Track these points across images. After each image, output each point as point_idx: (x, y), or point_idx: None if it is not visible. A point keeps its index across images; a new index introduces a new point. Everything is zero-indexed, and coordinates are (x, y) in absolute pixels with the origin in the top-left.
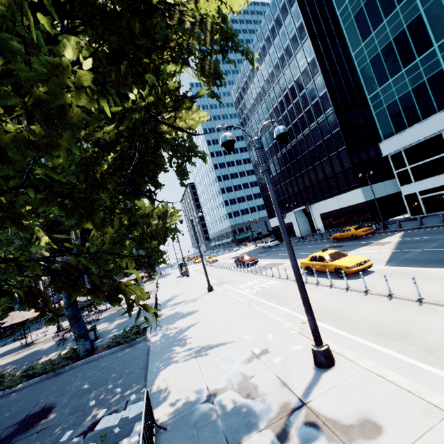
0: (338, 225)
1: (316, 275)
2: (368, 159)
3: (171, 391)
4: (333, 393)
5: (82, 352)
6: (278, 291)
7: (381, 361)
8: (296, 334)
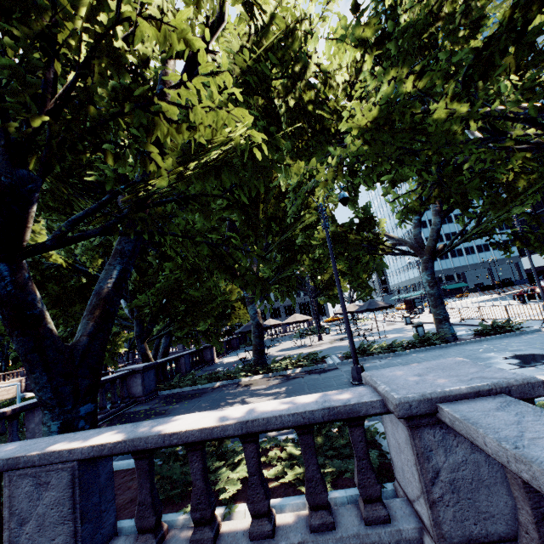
0: None
1: None
2: None
3: None
4: None
5: (449, 336)
6: None
7: None
8: None
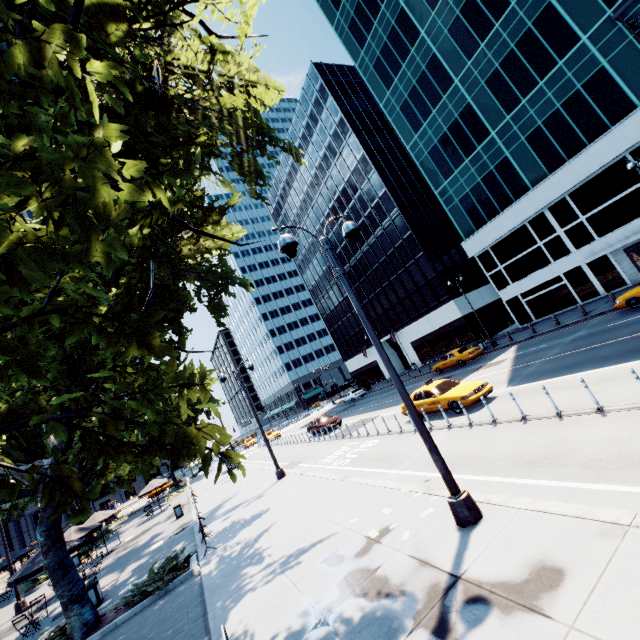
0: (436, 353)
1: (426, 417)
2: (452, 264)
3: (255, 633)
4: (491, 551)
5: (77, 629)
6: (381, 451)
7: (537, 495)
8: (421, 495)
